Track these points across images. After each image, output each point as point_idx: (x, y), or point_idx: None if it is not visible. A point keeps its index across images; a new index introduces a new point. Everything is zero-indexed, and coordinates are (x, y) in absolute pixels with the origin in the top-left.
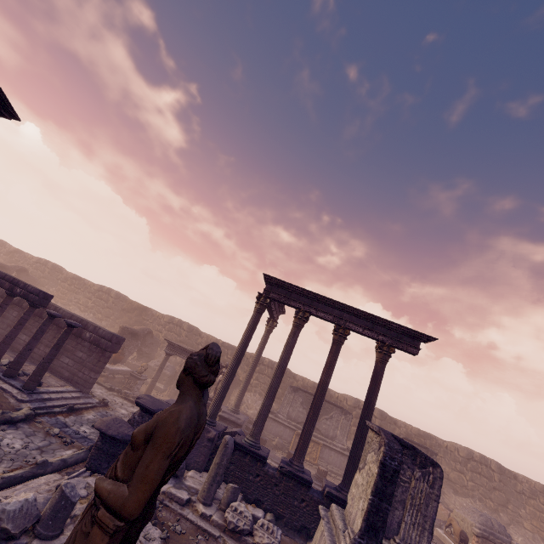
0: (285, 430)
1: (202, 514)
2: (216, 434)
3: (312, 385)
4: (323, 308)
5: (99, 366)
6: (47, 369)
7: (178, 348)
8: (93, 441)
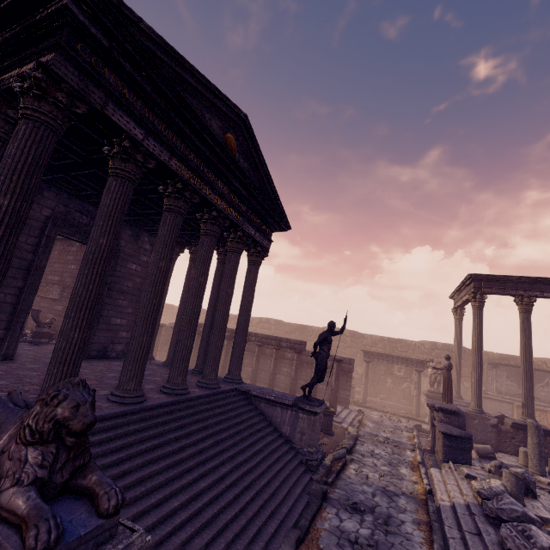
0: (501, 405)
1: (549, 483)
2: (498, 420)
3: (499, 357)
4: (547, 288)
5: (349, 385)
6: (337, 396)
7: (375, 354)
8: (402, 442)
